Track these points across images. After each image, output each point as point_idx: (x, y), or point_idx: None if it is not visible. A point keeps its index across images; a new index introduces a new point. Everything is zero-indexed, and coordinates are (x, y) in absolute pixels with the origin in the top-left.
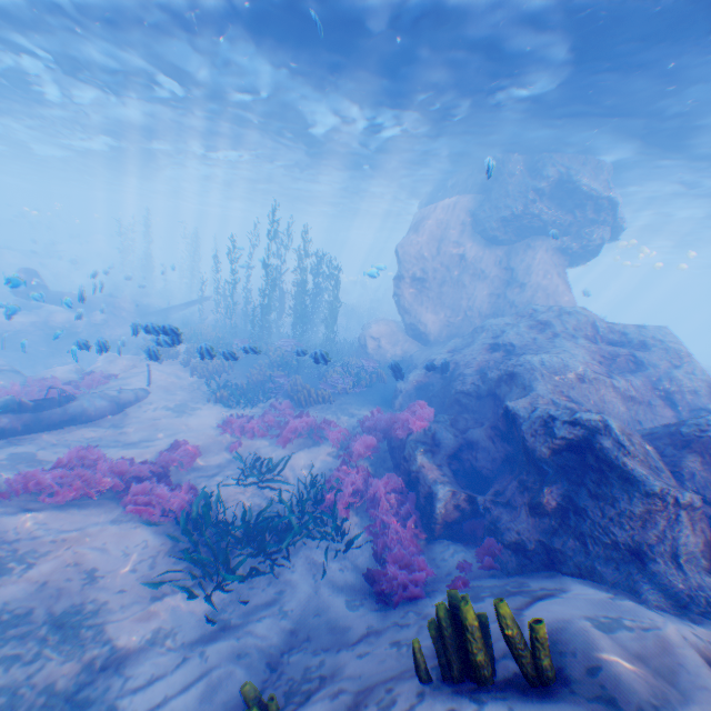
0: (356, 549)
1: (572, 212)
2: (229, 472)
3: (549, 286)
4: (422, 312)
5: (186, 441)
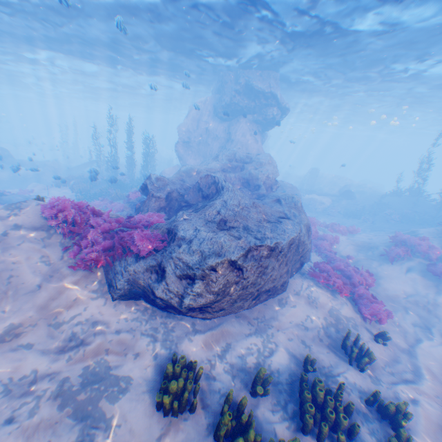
0: None
1: (255, 101)
2: None
3: (244, 141)
4: (188, 159)
5: None
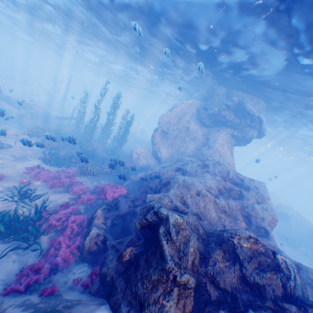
0: (35, 251)
1: (241, 119)
2: (9, 192)
3: (222, 150)
4: (162, 147)
5: None
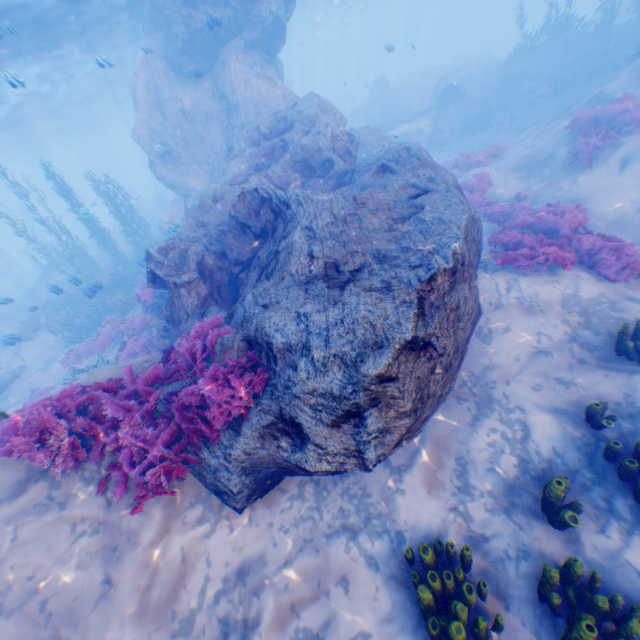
0: None
1: (230, 4)
2: None
3: (254, 95)
4: (187, 181)
5: (37, 387)
